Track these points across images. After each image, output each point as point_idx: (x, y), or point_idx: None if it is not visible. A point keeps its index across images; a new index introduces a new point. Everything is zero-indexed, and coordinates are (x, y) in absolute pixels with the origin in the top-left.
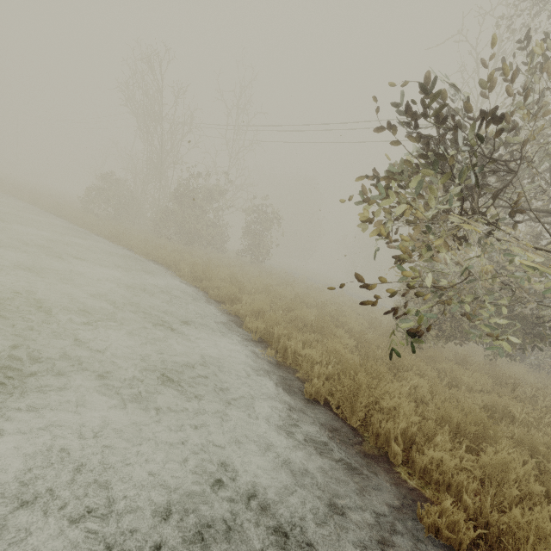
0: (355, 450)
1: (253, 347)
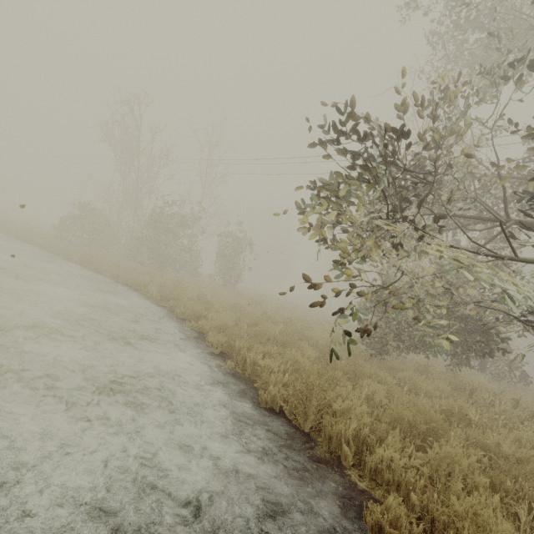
0: (306, 455)
1: (213, 360)
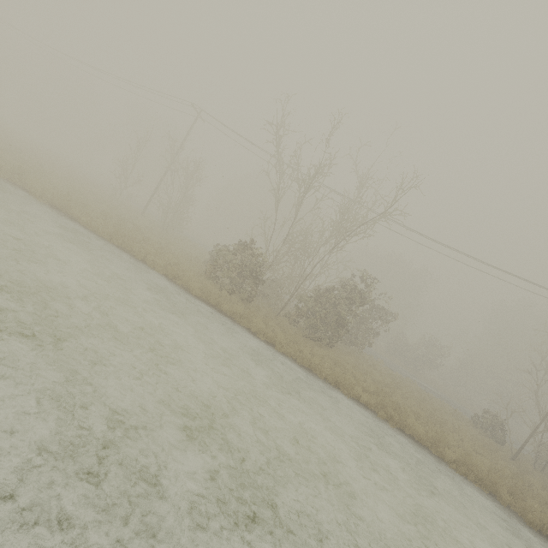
0: None
1: None
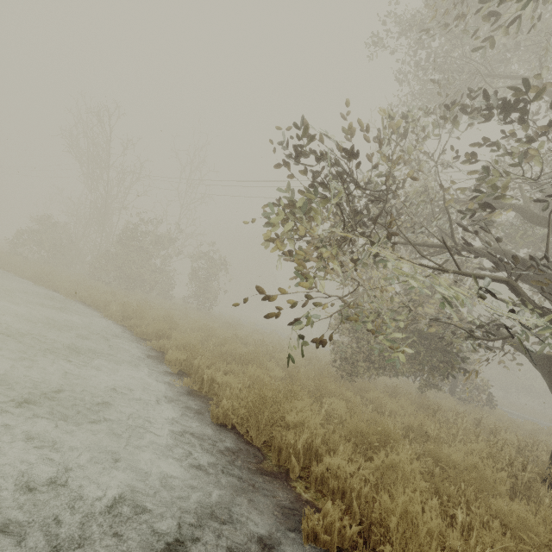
0: (253, 468)
1: (169, 378)
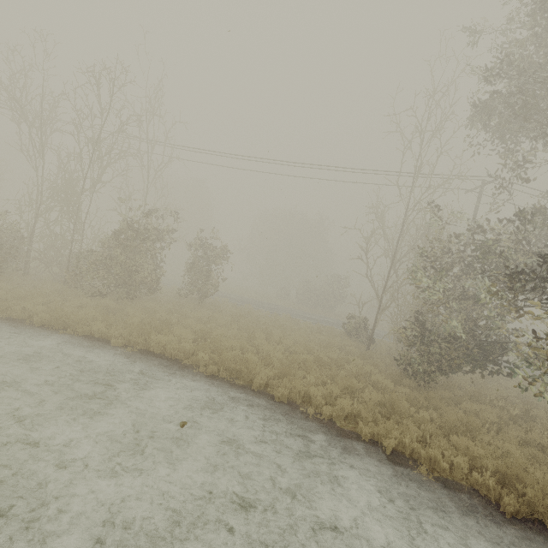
0: None
1: (403, 467)
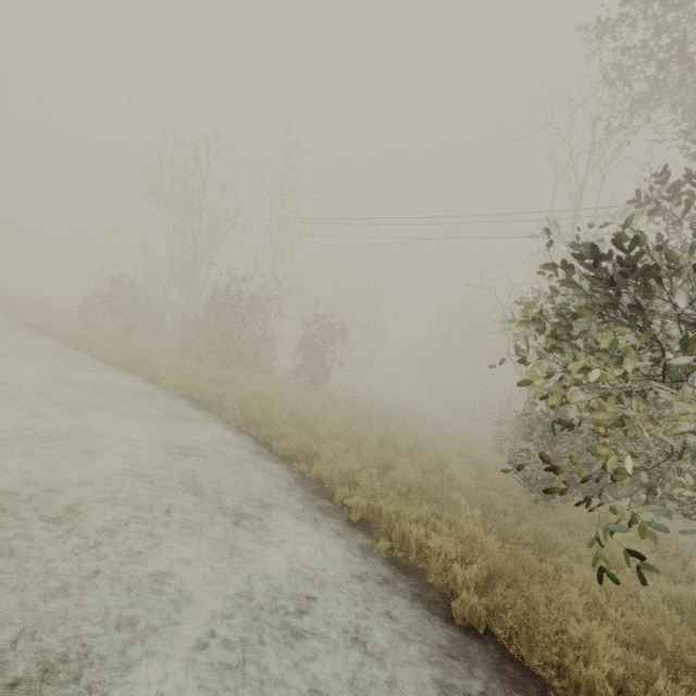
0: None
1: (357, 535)
